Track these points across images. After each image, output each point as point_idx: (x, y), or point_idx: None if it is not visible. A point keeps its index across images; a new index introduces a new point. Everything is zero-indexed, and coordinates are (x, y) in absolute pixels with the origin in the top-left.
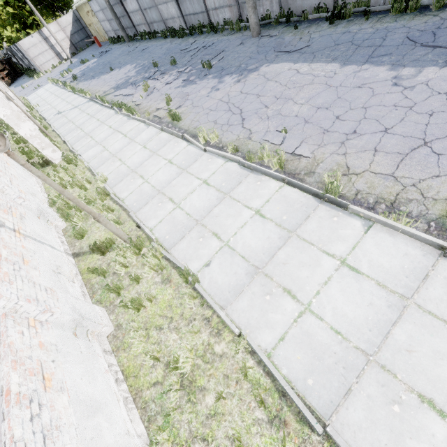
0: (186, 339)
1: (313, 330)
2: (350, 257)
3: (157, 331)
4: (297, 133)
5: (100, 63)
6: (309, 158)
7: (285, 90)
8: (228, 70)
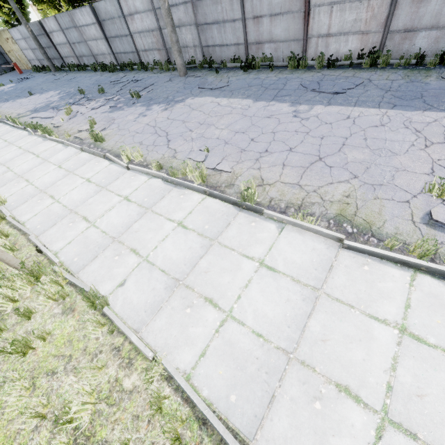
0: (87, 380)
1: (235, 338)
2: (267, 257)
3: (48, 377)
4: (218, 151)
5: (19, 87)
6: (229, 173)
7: (208, 118)
8: (156, 100)
